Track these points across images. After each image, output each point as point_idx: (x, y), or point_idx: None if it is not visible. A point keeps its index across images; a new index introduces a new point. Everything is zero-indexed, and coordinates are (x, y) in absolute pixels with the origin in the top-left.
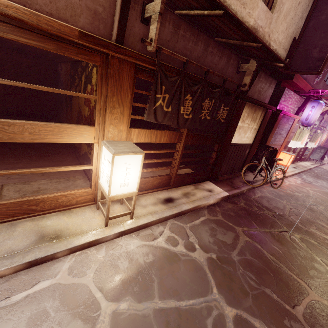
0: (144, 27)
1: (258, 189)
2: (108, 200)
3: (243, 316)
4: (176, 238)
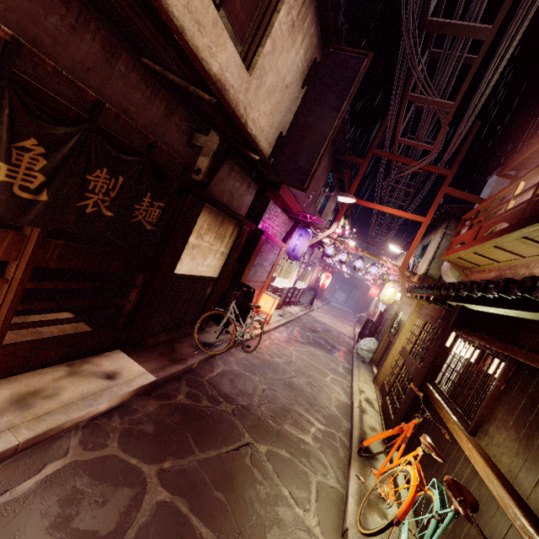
0: None
1: (220, 358)
2: None
3: None
4: None
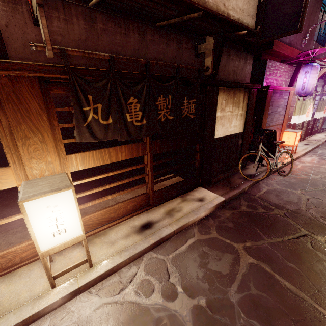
0: None
1: (263, 183)
2: (41, 258)
3: None
4: (152, 282)
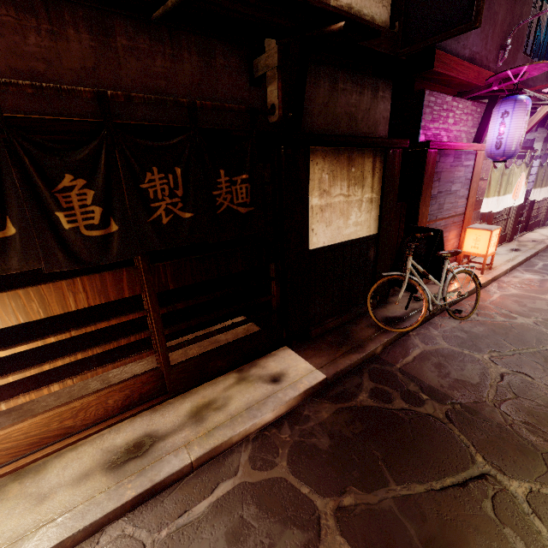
0: None
1: (417, 335)
2: None
3: None
4: None
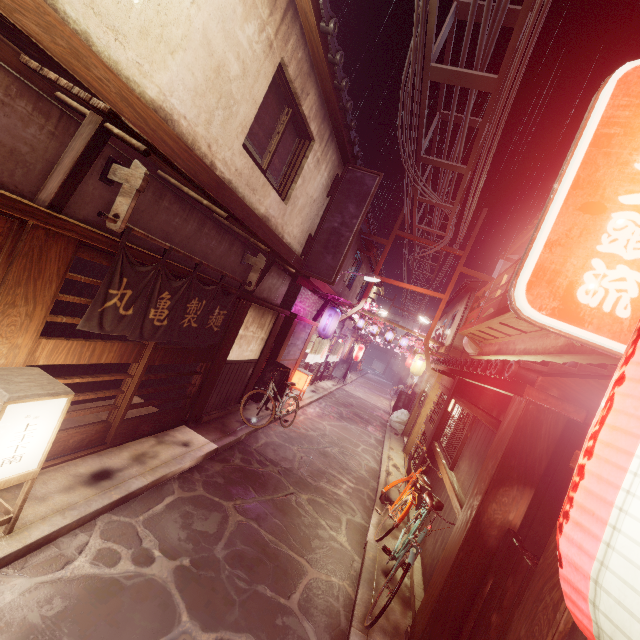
0: (104, 187)
1: (262, 432)
2: None
3: (225, 638)
4: (116, 549)
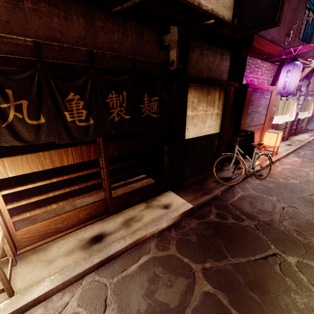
0: None
1: (238, 187)
2: None
3: None
4: None
